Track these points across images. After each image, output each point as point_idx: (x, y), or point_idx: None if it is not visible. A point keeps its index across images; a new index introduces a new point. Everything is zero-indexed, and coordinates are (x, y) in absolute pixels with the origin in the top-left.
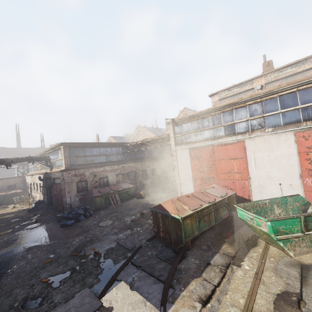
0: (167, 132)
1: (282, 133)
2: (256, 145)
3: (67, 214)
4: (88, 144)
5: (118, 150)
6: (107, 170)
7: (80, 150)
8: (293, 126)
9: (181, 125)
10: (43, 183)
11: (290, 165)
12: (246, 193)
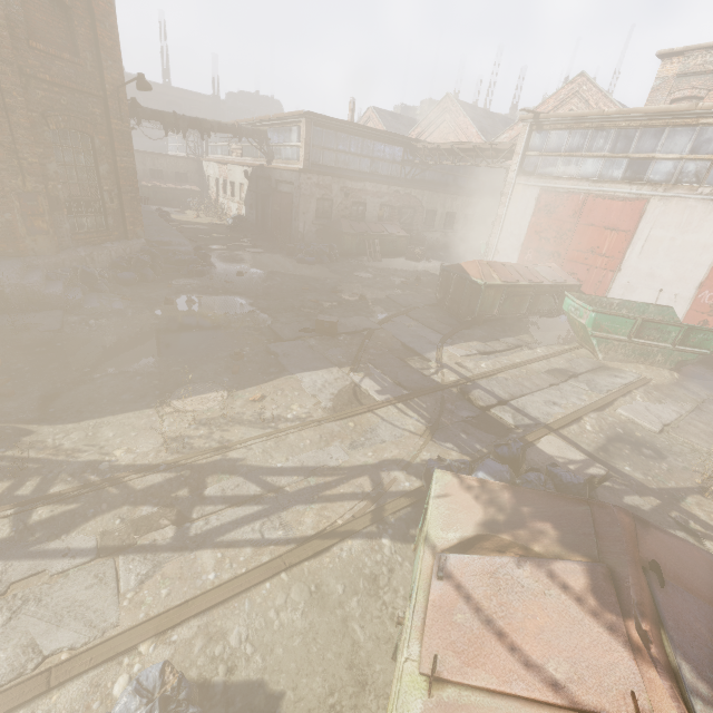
0: (511, 132)
1: None
2: (665, 213)
3: (305, 247)
4: (347, 125)
5: (395, 154)
6: (367, 190)
7: (331, 136)
8: None
9: (548, 132)
10: (249, 185)
11: (697, 263)
12: (600, 293)
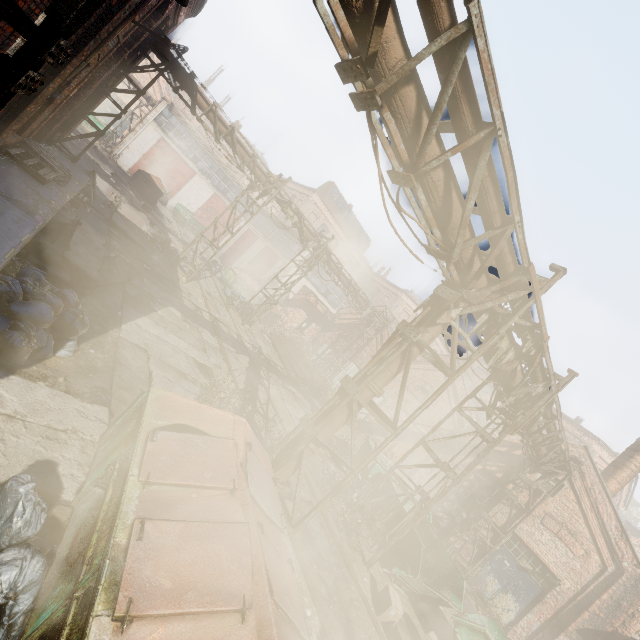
0: None
1: (212, 188)
2: (199, 181)
3: None
4: None
5: None
6: None
7: None
8: (217, 191)
9: (173, 116)
10: None
11: (201, 202)
12: (171, 196)
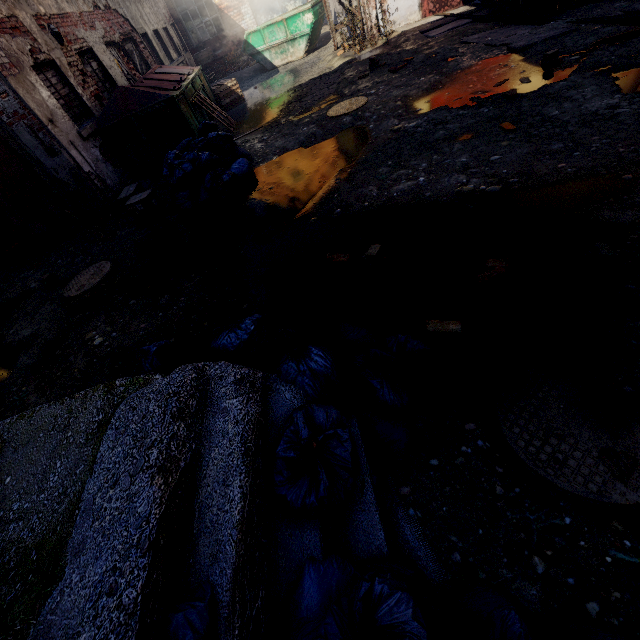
0: None
1: None
2: None
3: (189, 163)
4: None
5: None
6: (68, 14)
7: None
8: None
9: None
10: None
11: None
12: None
